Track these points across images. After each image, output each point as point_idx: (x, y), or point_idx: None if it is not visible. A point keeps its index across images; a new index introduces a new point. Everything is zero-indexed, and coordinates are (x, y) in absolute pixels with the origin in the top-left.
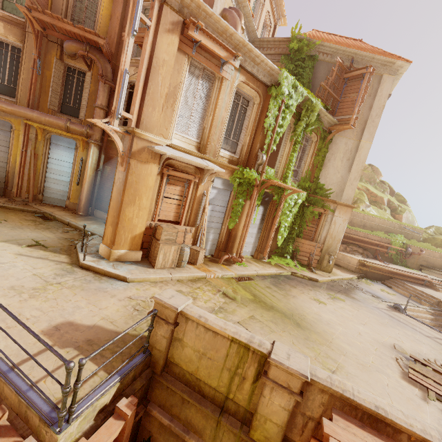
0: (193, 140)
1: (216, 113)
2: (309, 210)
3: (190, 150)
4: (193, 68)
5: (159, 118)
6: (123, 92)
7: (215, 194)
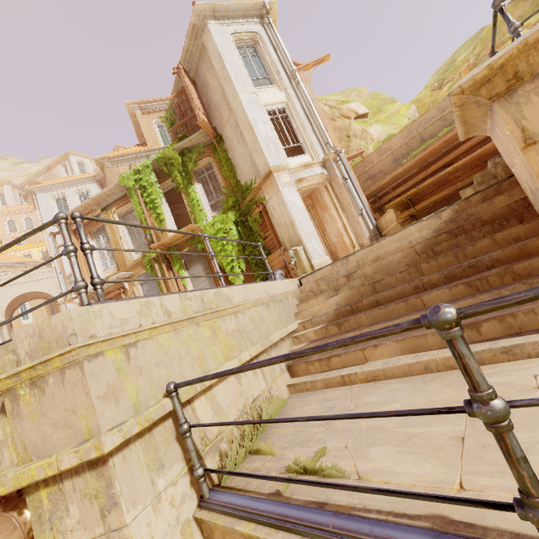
0: (114, 268)
1: (112, 243)
2: (250, 223)
3: (107, 277)
4: (97, 234)
5: (85, 277)
6: (63, 282)
7: (147, 287)
